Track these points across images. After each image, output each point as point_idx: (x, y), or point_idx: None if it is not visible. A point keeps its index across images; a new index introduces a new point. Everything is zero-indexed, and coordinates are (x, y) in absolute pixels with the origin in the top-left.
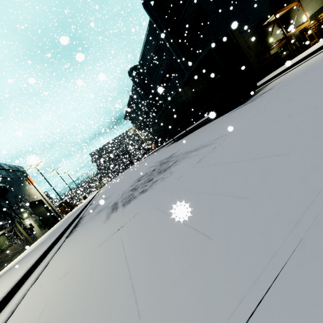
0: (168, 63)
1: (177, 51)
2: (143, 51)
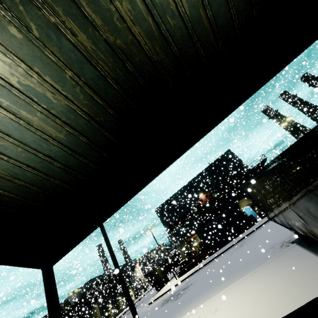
0: None
1: None
2: None
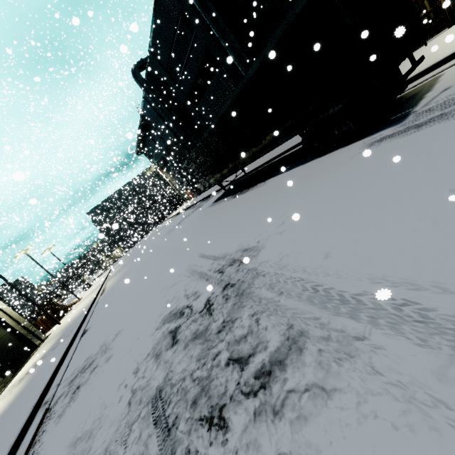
0: (202, 51)
1: (219, 23)
2: (154, 30)
